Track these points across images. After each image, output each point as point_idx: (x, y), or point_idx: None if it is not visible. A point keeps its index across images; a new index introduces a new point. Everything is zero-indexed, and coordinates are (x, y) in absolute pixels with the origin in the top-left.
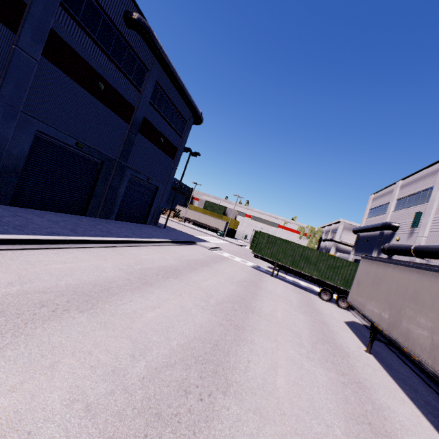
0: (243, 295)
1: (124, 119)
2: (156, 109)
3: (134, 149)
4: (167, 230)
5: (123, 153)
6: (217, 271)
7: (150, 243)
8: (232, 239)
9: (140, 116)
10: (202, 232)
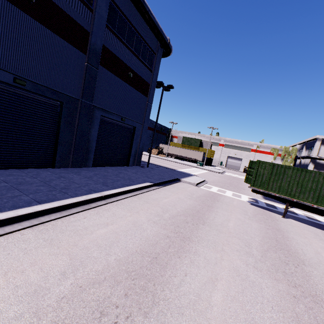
0: (310, 323)
1: (77, 47)
2: (116, 36)
3: (98, 86)
4: (150, 169)
5: (85, 91)
6: (219, 233)
7: (124, 193)
8: (211, 167)
9: (97, 43)
10: (184, 165)
